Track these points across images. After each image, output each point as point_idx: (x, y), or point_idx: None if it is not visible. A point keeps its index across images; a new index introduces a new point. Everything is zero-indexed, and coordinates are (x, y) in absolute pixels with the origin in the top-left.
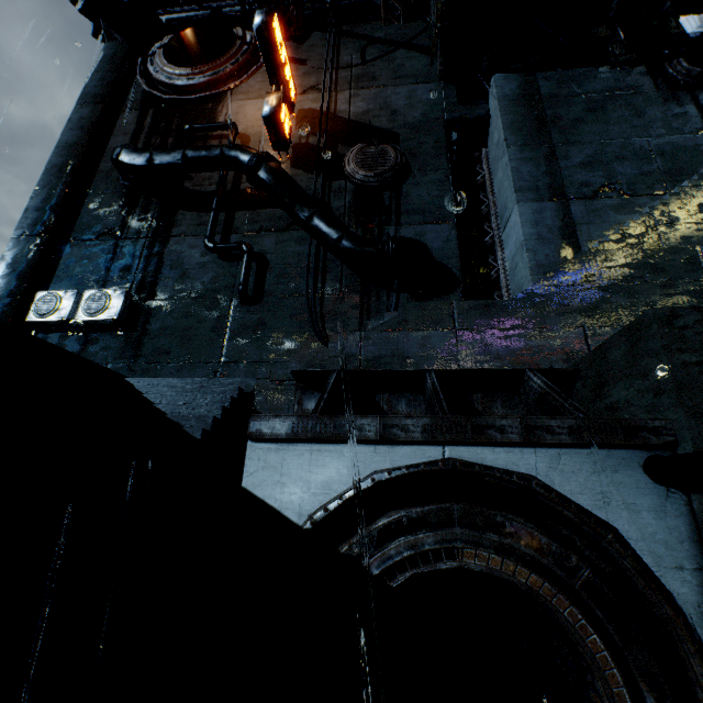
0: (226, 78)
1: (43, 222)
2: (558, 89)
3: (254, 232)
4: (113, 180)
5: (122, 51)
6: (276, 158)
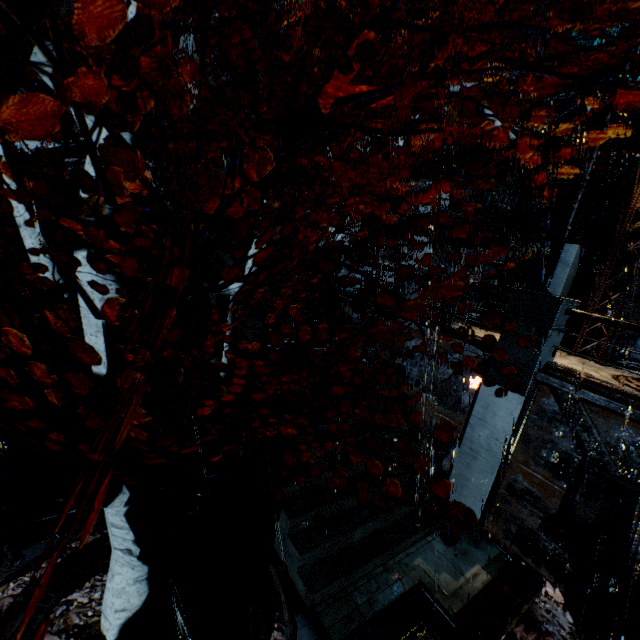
0: None
1: None
2: None
3: None
4: None
5: None
6: None
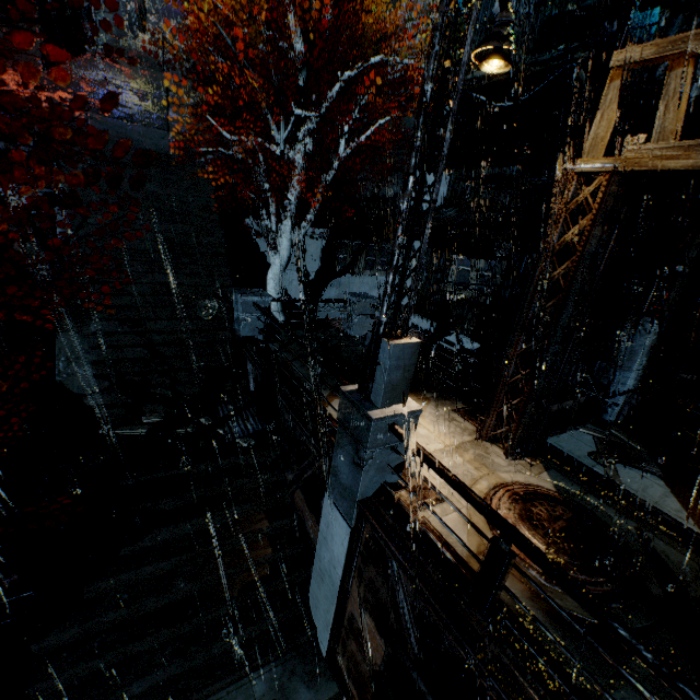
0: None
1: None
2: None
3: None
4: None
5: None
6: None
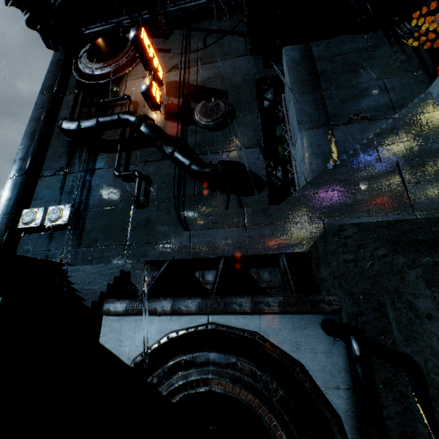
0: (124, 67)
1: (24, 167)
2: (325, 52)
3: (143, 163)
4: (62, 138)
5: (63, 57)
6: (151, 117)
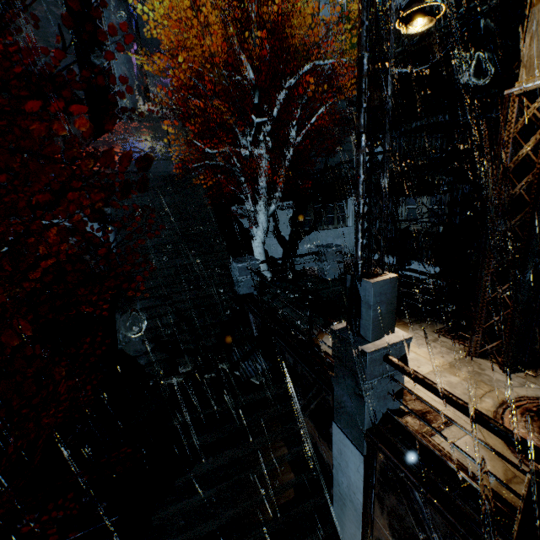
0: None
1: None
2: None
3: None
4: None
5: None
6: None
